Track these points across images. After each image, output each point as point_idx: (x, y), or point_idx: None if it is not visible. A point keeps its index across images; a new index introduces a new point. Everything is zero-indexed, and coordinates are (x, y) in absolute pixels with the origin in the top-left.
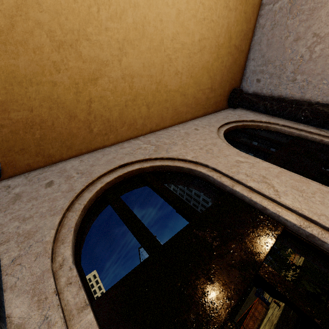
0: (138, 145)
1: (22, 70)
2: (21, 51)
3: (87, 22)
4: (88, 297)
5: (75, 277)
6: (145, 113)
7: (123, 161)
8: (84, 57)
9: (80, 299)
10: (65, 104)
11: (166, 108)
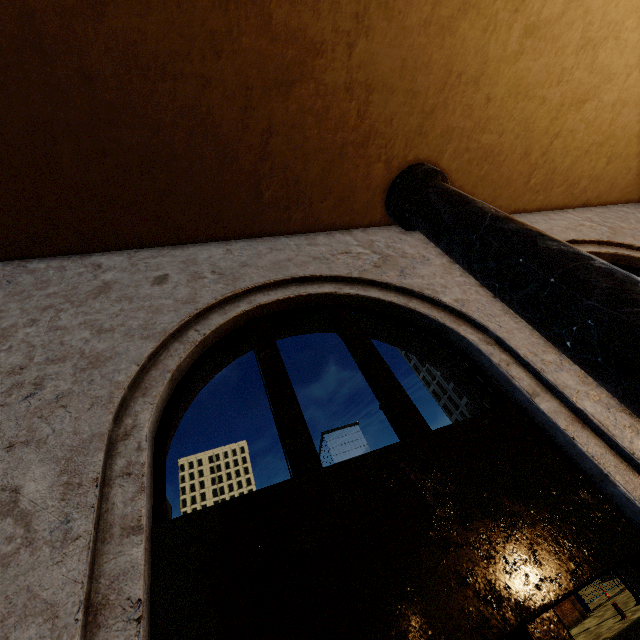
0: (574, 220)
1: (530, 77)
2: (547, 50)
3: (633, 10)
4: None
5: None
6: (598, 171)
7: (569, 236)
8: (594, 66)
9: None
10: (532, 133)
11: (628, 170)
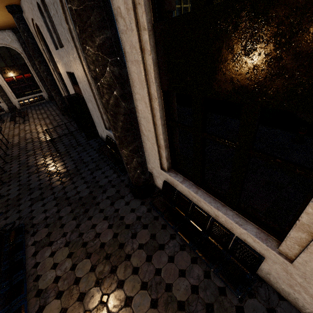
0: None
1: None
2: None
3: None
4: (153, 17)
5: (141, 0)
6: None
7: None
8: None
9: (143, 22)
10: None
11: None
